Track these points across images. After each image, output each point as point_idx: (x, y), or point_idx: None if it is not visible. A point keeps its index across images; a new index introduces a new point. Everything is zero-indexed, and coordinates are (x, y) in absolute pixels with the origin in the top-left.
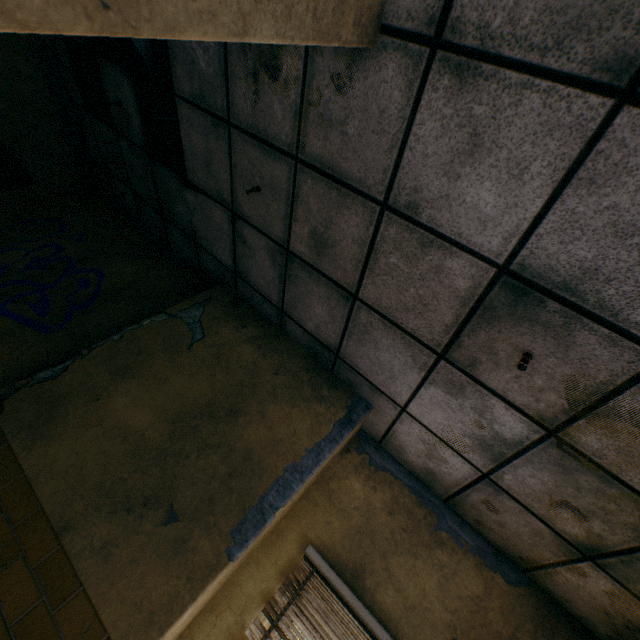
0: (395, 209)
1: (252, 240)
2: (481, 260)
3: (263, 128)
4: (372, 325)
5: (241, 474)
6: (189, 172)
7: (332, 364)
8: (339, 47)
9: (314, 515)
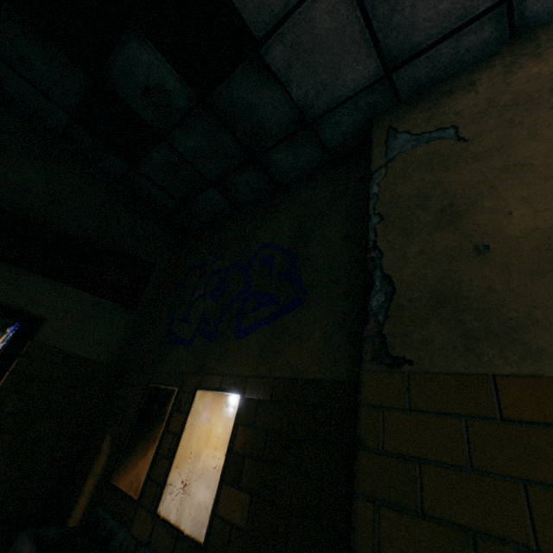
0: None
1: None
2: None
3: None
4: None
5: None
6: (254, 25)
7: None
8: None
9: None
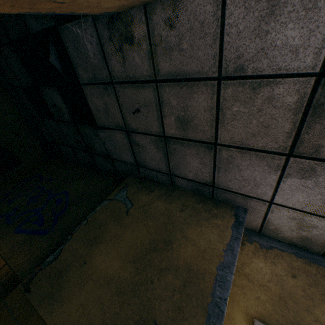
0: (227, 76)
1: (142, 141)
2: (301, 77)
3: (132, 75)
4: (232, 157)
5: (191, 282)
6: (97, 121)
7: (211, 193)
8: (164, 3)
9: (245, 295)
